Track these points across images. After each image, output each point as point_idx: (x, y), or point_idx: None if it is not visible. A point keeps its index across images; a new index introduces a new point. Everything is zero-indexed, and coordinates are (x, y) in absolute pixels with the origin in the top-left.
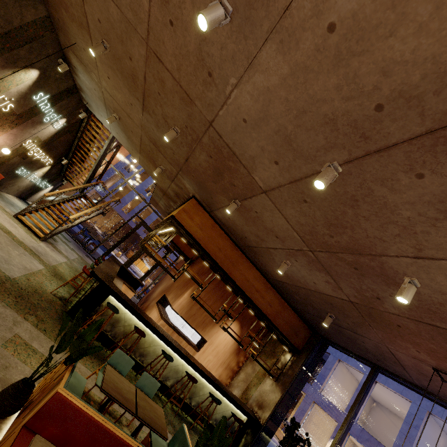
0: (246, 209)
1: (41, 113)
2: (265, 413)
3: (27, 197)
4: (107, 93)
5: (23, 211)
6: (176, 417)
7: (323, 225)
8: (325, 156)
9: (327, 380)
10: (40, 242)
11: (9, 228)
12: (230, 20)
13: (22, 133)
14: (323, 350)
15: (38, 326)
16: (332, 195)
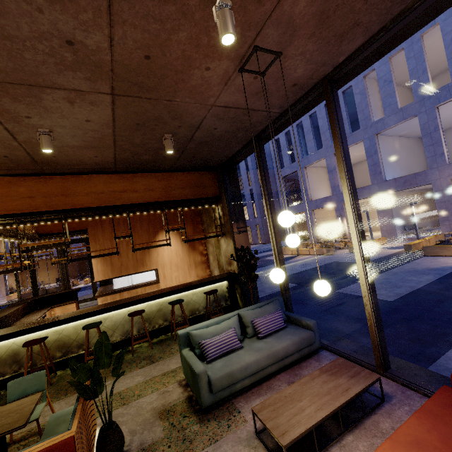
0: None
1: None
2: (234, 265)
3: None
4: None
5: None
6: (156, 346)
7: None
8: None
9: (309, 189)
10: None
11: None
12: None
13: None
14: (235, 175)
15: None
16: None
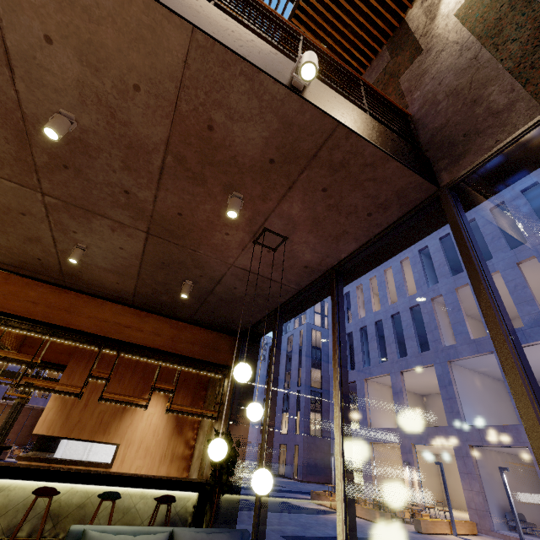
0: None
1: None
2: None
3: None
4: None
5: None
6: None
7: None
8: None
9: (368, 410)
10: None
11: None
12: None
13: None
14: (256, 347)
15: None
16: None
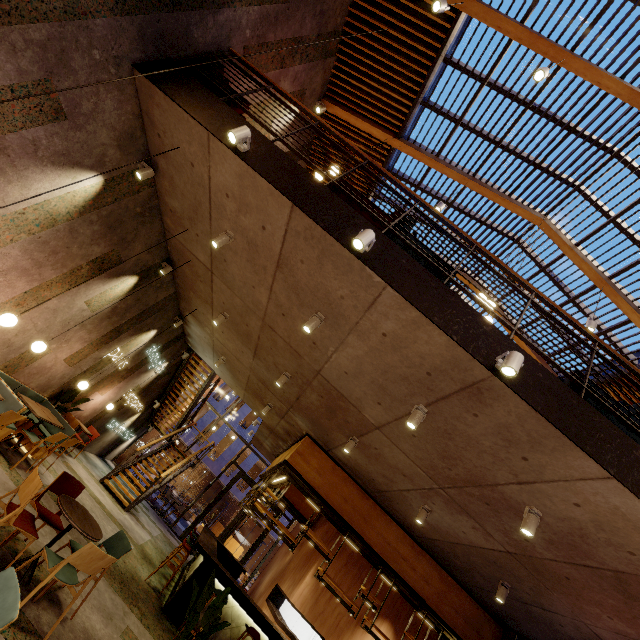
0: (366, 446)
1: (148, 363)
2: None
3: (107, 453)
4: (218, 341)
5: (111, 473)
6: None
7: (438, 457)
8: (412, 400)
9: None
10: (124, 513)
11: (99, 497)
12: (324, 321)
13: (126, 385)
14: None
15: (142, 621)
16: (431, 430)
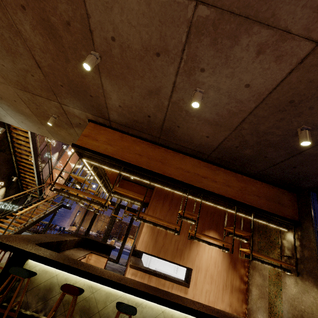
0: (108, 55)
1: None
2: None
3: (1, 223)
4: None
5: None
6: None
7: None
8: None
9: None
10: None
11: None
12: None
13: None
14: None
15: None
16: None
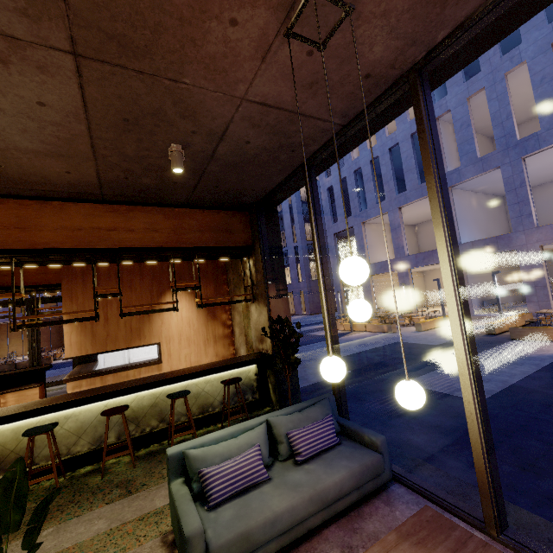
0: None
1: None
2: (267, 342)
3: None
4: None
5: None
6: (141, 463)
7: None
8: None
9: (367, 250)
10: None
11: None
12: None
13: None
14: (275, 218)
15: None
16: None
